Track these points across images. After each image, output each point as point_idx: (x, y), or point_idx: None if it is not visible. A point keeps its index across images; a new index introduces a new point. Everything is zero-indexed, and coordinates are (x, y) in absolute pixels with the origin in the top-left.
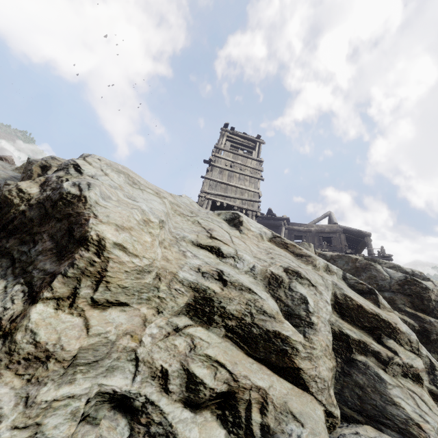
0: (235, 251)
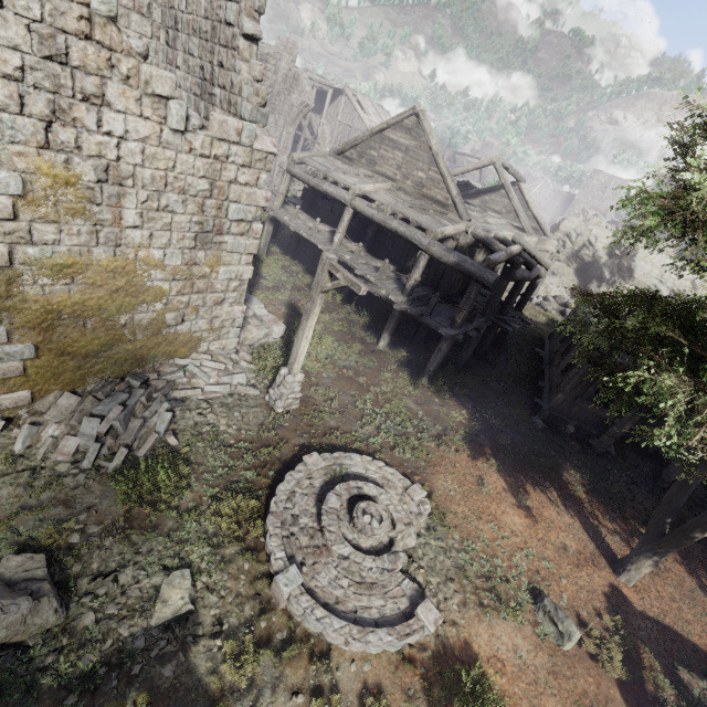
0: (665, 282)
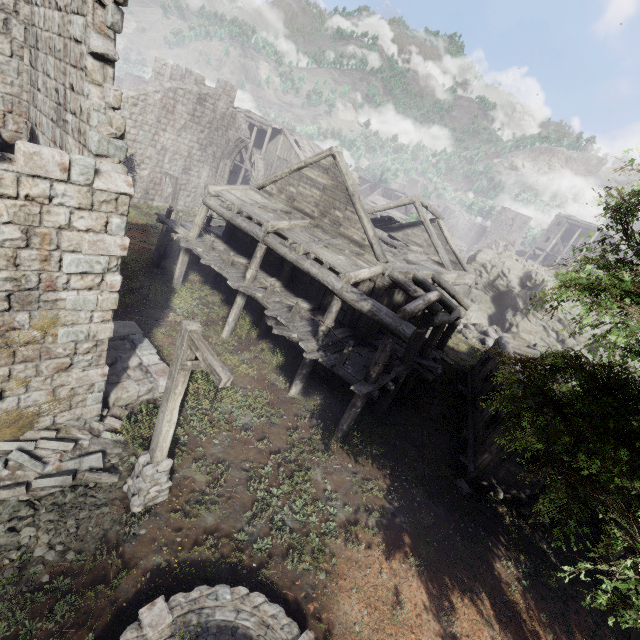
0: (574, 314)
